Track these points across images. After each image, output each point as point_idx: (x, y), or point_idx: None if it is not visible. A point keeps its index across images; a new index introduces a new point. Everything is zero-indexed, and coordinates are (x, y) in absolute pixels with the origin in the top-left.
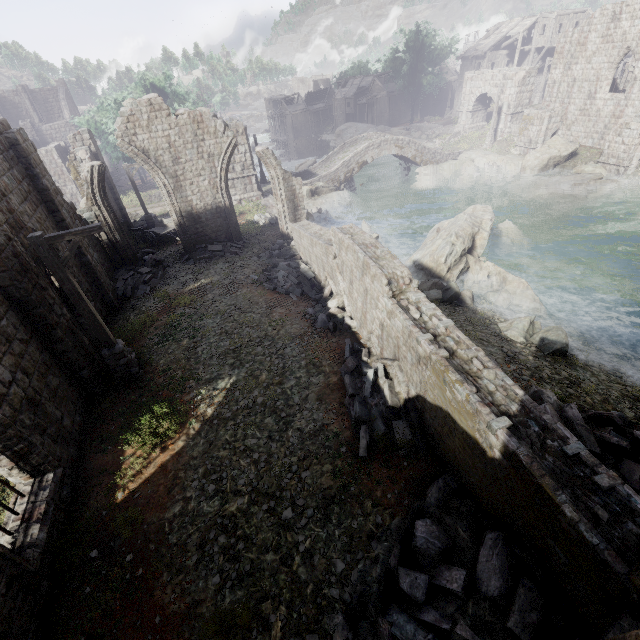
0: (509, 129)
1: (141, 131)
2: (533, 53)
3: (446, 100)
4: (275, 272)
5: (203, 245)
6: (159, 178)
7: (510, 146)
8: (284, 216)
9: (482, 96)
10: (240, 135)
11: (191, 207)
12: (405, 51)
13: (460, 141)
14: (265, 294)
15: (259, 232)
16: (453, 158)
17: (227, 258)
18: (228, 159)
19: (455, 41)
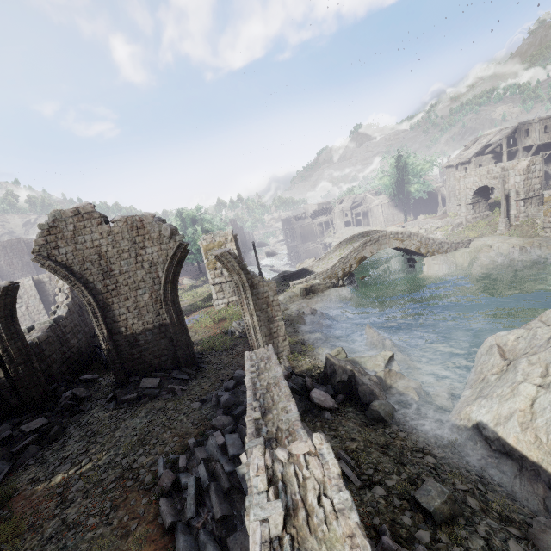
0: (524, 213)
1: (64, 243)
2: (521, 152)
3: (435, 201)
4: (197, 460)
5: (137, 377)
6: (82, 295)
7: (534, 228)
8: (254, 330)
9: (480, 189)
10: (229, 242)
11: (125, 327)
12: (390, 170)
13: (465, 230)
14: (143, 548)
15: (228, 348)
16: (463, 246)
17: (158, 401)
18: (177, 266)
19: (436, 157)
